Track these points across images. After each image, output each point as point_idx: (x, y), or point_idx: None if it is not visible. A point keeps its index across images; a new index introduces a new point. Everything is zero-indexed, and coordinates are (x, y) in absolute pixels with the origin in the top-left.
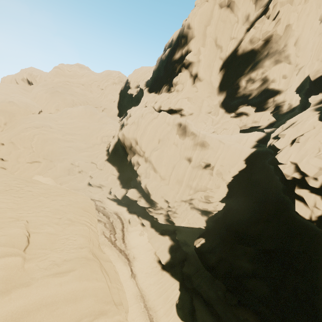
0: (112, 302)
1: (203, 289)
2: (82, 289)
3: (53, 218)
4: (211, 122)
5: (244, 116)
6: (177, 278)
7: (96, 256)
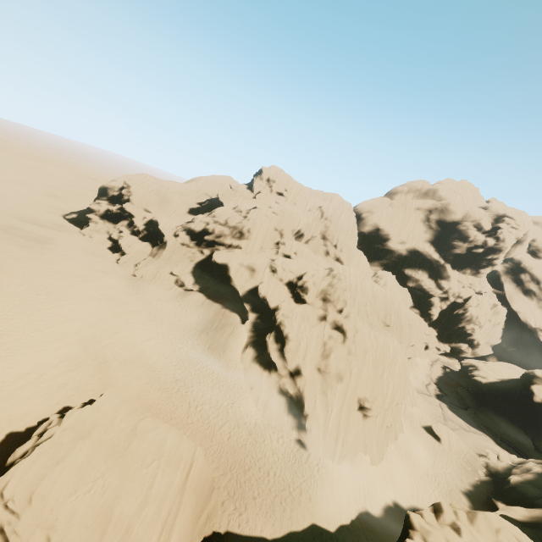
0: None
1: None
2: None
3: None
4: None
5: None
6: None
7: None
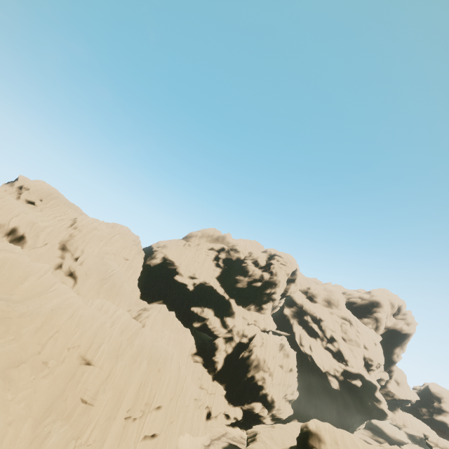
0: None
1: None
2: None
3: None
4: None
5: None
6: None
7: None
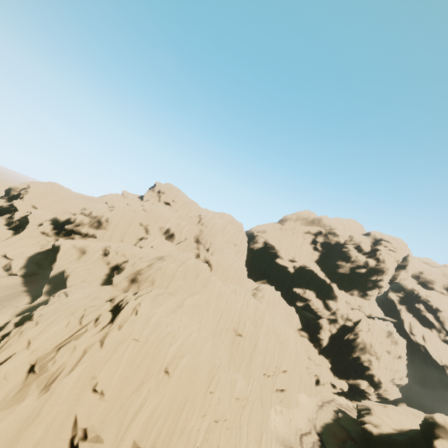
0: None
1: None
2: None
3: None
4: None
5: None
6: None
7: None
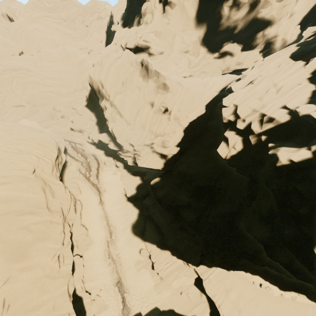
0: (45, 208)
1: (156, 216)
2: (15, 196)
3: (2, 147)
4: (187, 64)
5: (228, 57)
6: (138, 208)
7: (43, 179)
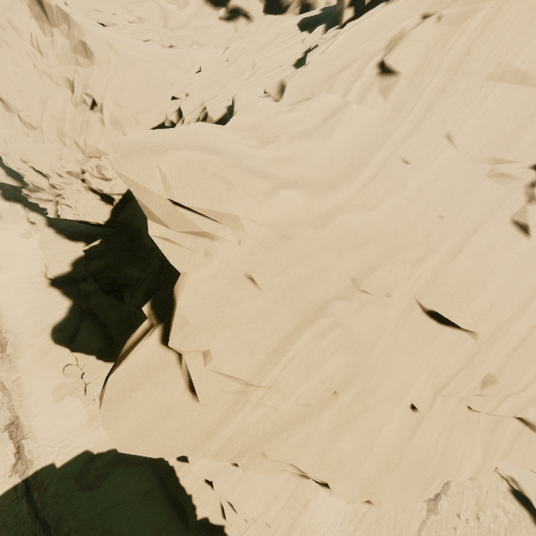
0: None
1: (103, 309)
2: None
3: None
4: (160, 17)
5: (242, 21)
6: (72, 297)
7: None
